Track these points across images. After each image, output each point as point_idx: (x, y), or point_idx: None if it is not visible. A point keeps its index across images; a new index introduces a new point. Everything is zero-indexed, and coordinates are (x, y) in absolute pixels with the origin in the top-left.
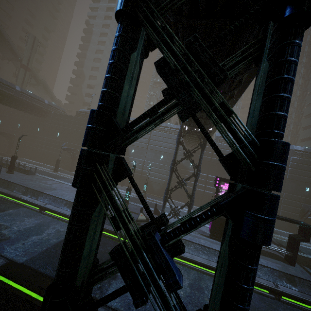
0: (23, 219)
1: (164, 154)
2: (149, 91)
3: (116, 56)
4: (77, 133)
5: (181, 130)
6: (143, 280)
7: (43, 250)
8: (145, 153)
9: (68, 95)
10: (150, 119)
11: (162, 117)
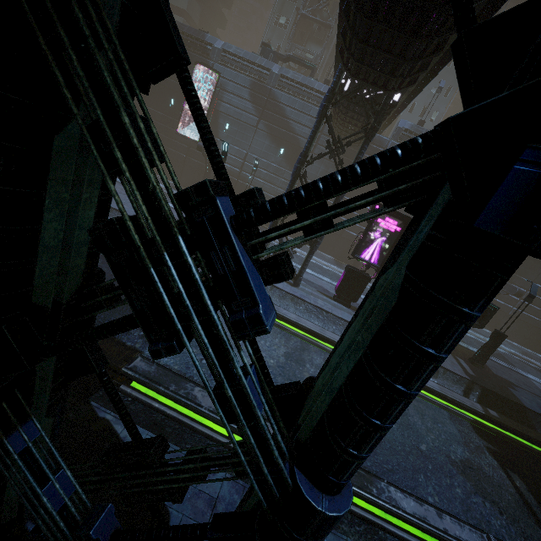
0: None
1: (288, 146)
2: None
3: None
4: None
5: (335, 88)
6: (175, 305)
7: None
8: (251, 137)
9: None
10: None
11: None
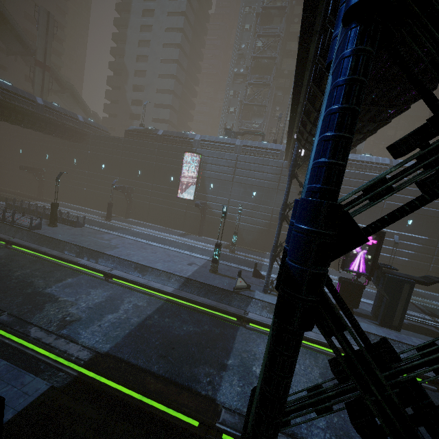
0: (88, 291)
1: (258, 189)
2: (228, 89)
3: (354, 95)
4: (130, 164)
5: (297, 158)
6: None
7: (126, 334)
8: (230, 188)
9: (107, 105)
10: (373, 194)
11: (396, 191)
